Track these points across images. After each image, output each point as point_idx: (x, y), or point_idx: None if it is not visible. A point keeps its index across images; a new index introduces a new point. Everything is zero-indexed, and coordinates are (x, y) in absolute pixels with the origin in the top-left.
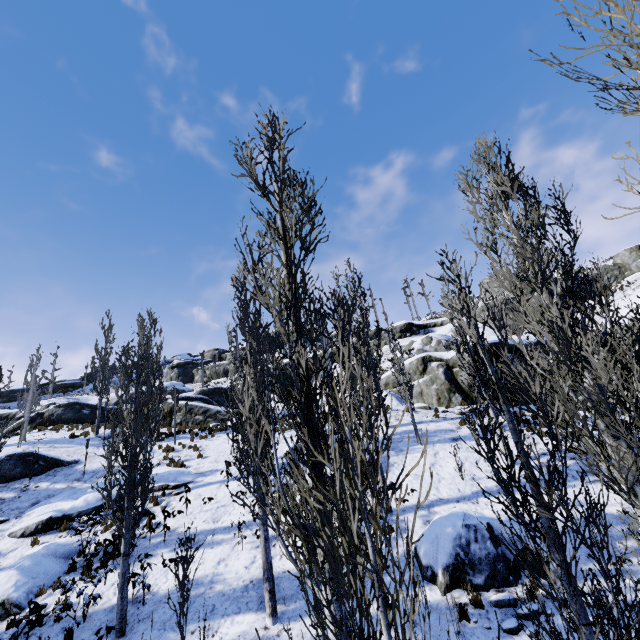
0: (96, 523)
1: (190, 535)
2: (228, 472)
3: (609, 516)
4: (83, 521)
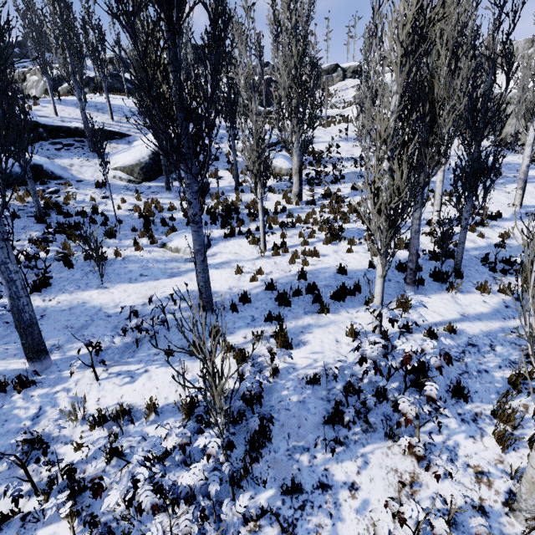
0: (280, 151)
1: (346, 158)
2: (340, 136)
3: (513, 163)
4: (272, 149)
